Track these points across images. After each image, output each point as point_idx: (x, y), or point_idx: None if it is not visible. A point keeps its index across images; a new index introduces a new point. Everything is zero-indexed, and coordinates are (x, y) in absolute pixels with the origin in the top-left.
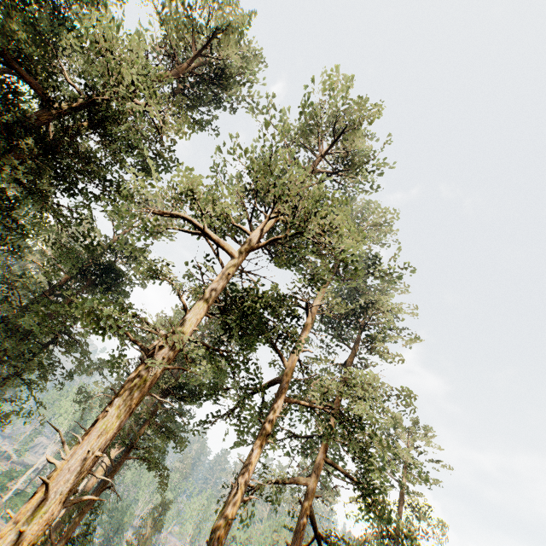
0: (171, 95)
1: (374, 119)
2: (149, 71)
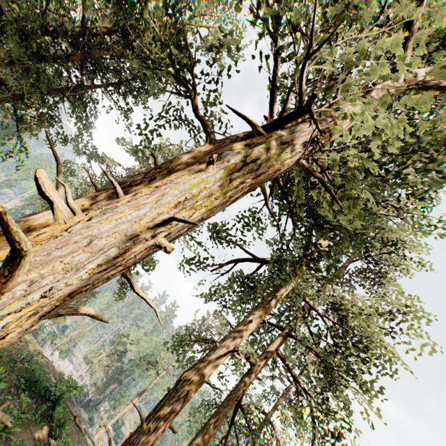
0: None
1: None
2: None
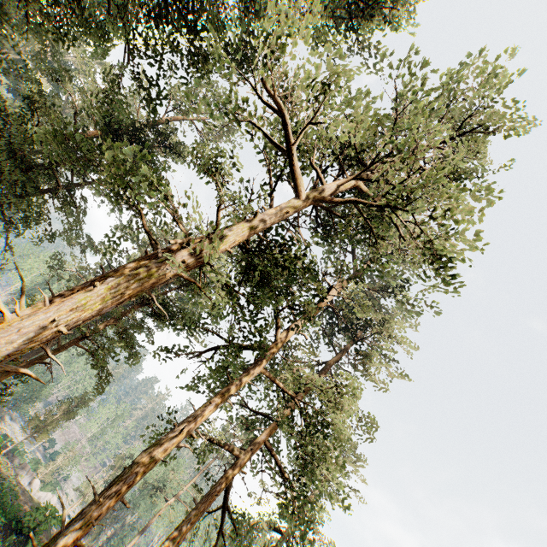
0: None
1: (515, 133)
2: None
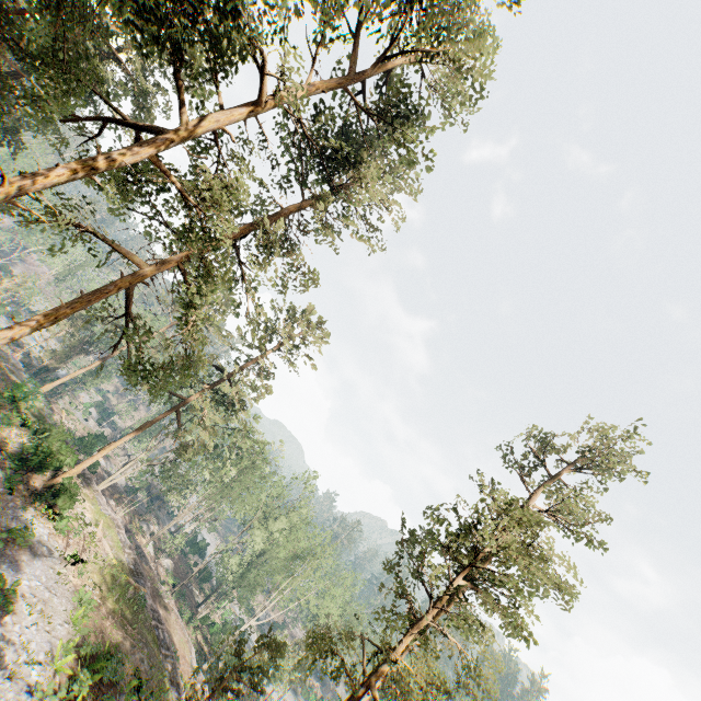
0: None
1: None
2: None
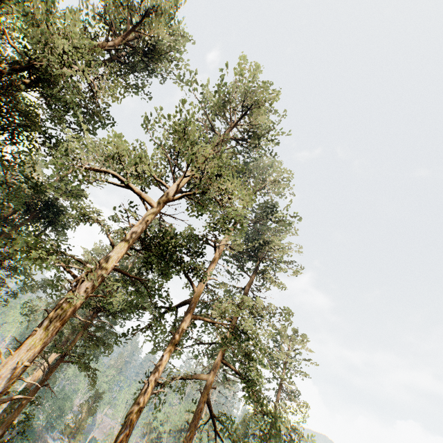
0: (109, 61)
1: (272, 102)
2: (85, 45)
